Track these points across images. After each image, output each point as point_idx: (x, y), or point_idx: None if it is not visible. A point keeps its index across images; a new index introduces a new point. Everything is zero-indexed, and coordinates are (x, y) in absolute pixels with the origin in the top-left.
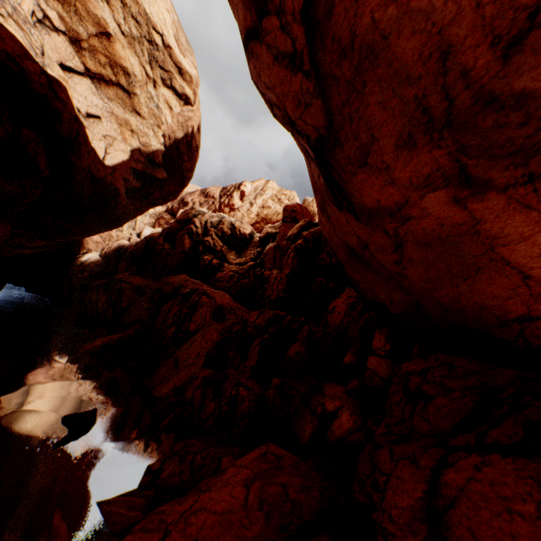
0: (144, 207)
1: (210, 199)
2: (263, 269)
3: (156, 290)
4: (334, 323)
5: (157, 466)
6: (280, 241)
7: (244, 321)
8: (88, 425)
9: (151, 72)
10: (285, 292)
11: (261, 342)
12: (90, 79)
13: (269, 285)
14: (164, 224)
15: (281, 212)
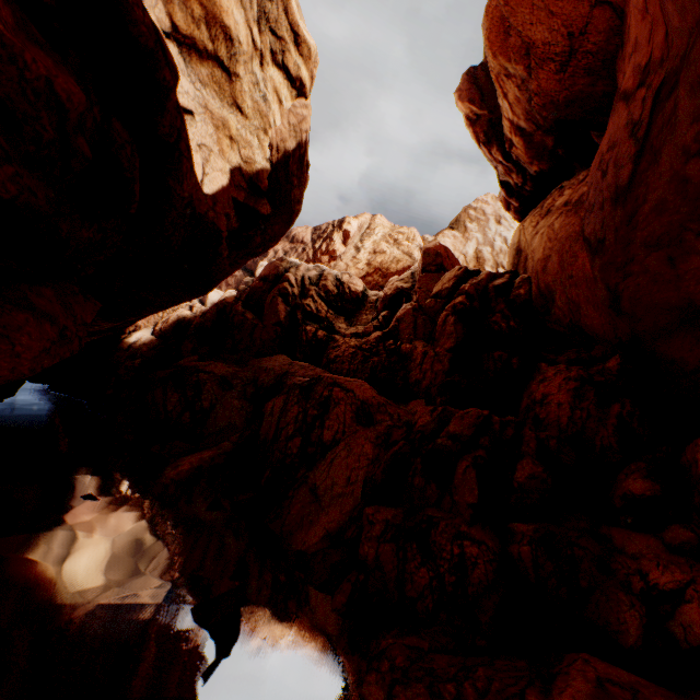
0: (241, 260)
1: (298, 244)
2: (397, 341)
3: (248, 380)
4: (555, 421)
5: (378, 697)
6: (422, 300)
7: (406, 423)
8: (236, 626)
9: (259, 38)
10: (448, 374)
11: (474, 463)
12: (176, 45)
13: (413, 364)
14: (234, 284)
15: (401, 258)
